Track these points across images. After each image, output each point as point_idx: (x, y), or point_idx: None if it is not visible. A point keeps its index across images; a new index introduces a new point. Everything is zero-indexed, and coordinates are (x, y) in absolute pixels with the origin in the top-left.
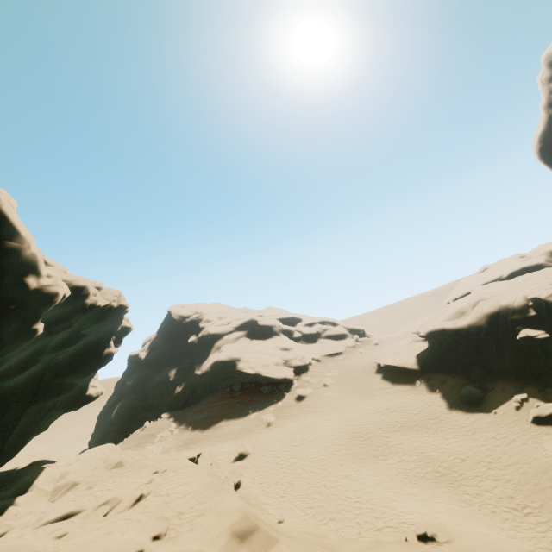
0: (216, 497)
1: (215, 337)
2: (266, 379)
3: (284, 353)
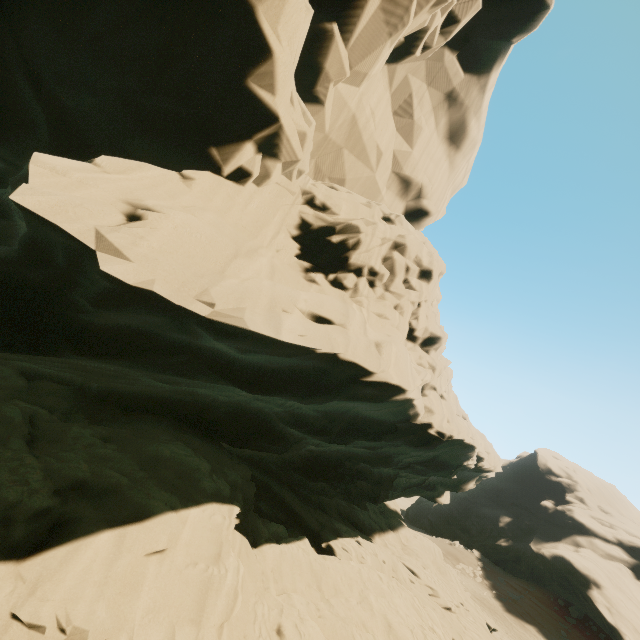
0: None
1: (578, 527)
2: None
3: None
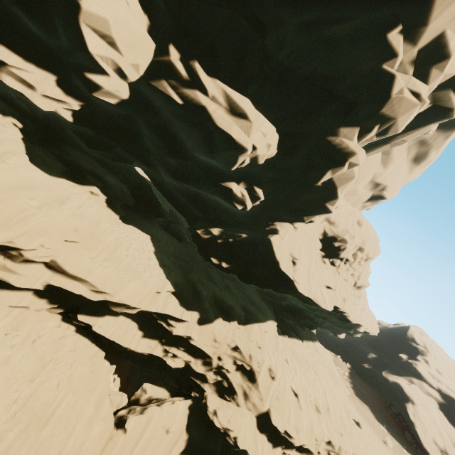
0: (345, 401)
1: (417, 374)
2: (416, 434)
3: (452, 448)
